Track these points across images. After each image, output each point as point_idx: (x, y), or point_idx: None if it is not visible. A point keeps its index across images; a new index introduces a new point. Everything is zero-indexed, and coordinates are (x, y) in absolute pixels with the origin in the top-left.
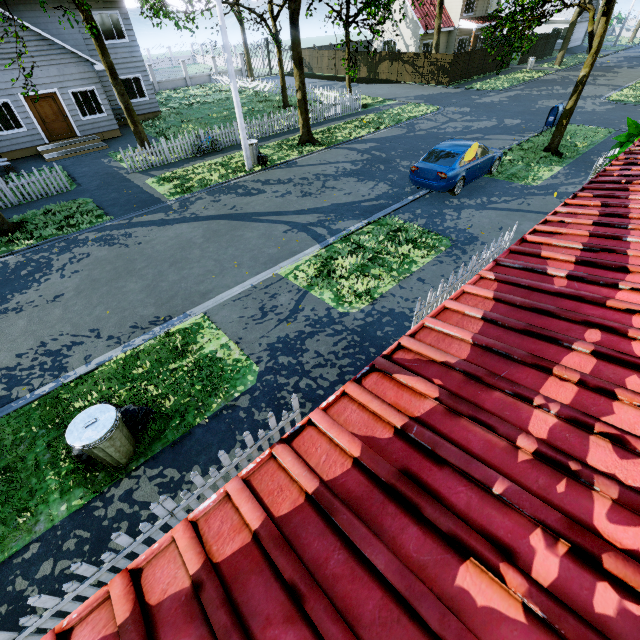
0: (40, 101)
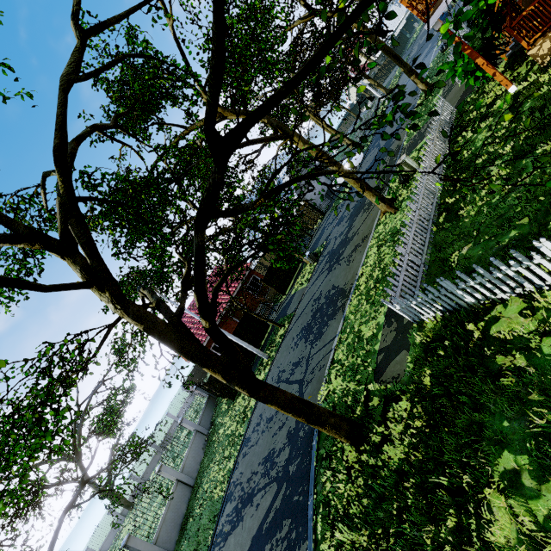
0: None
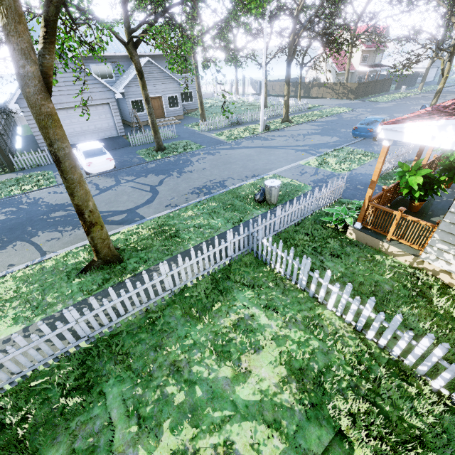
0: (154, 100)
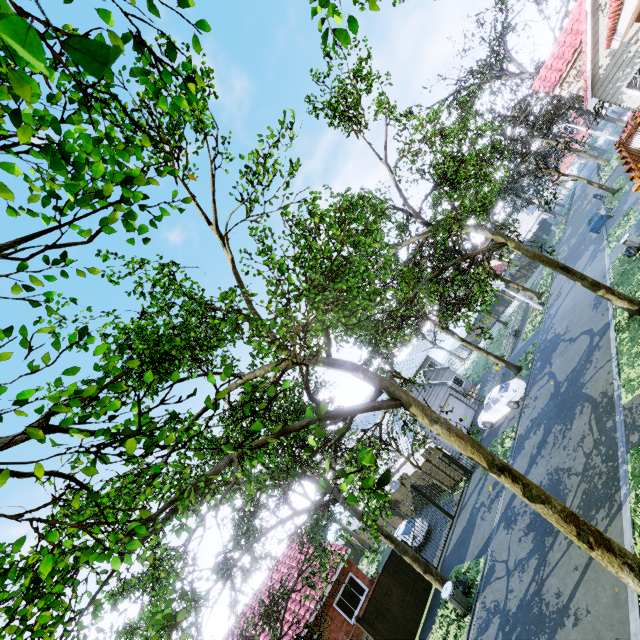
0: None
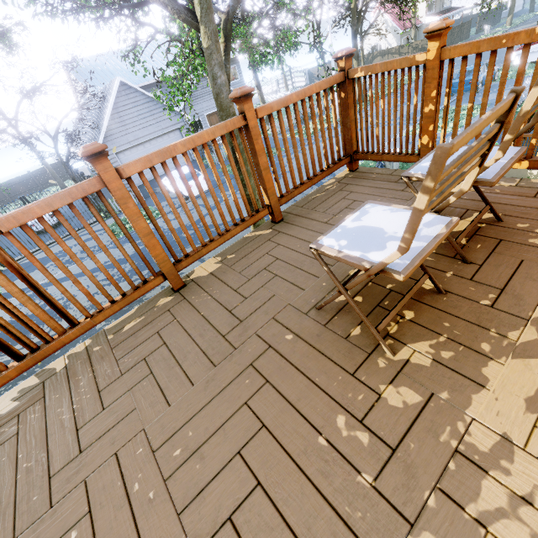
0: (212, 117)
